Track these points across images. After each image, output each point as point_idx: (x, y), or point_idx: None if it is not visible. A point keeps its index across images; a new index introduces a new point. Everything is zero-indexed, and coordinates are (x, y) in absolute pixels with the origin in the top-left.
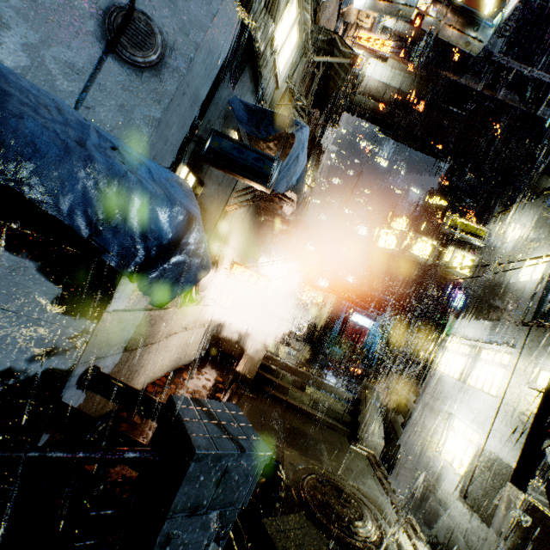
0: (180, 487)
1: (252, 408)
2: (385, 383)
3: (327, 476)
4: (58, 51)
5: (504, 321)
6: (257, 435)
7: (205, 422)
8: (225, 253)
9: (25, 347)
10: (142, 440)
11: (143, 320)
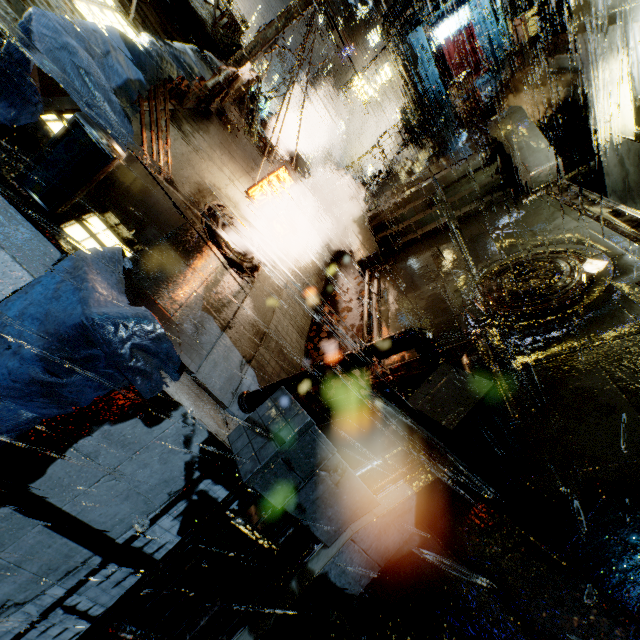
0: (265, 496)
1: (395, 277)
2: (531, 75)
3: (501, 265)
4: None
5: None
6: (297, 410)
7: (253, 441)
8: (227, 198)
9: (175, 451)
10: (330, 386)
11: (232, 337)
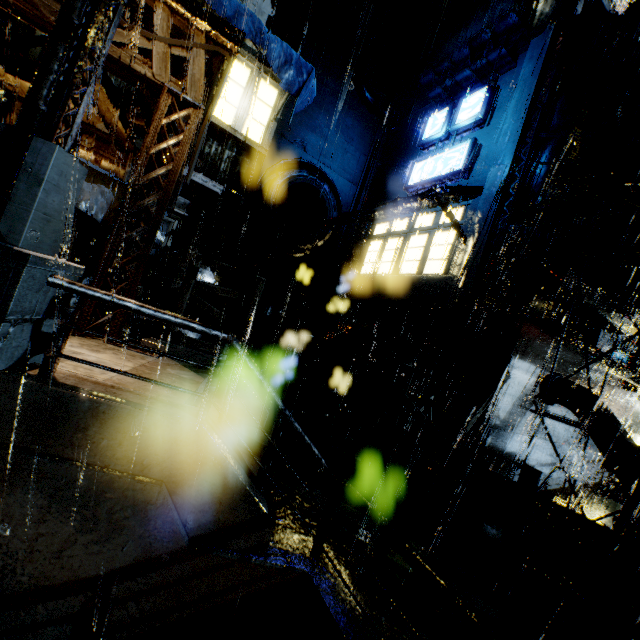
0: None
1: None
2: None
3: None
4: (605, 348)
5: None
6: None
7: None
8: None
9: None
10: None
11: None
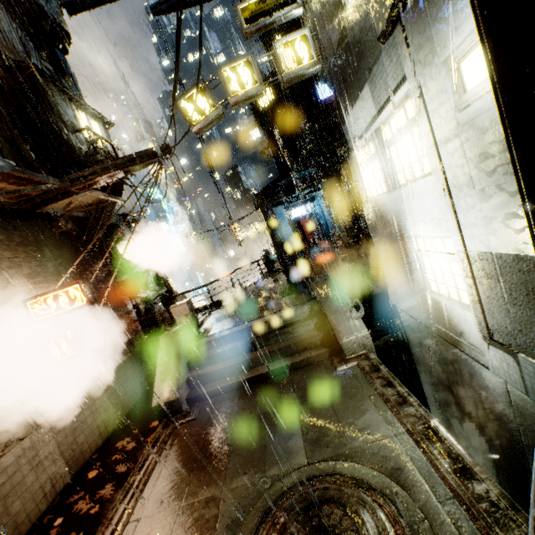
0: None
1: (182, 448)
2: (348, 252)
3: (297, 484)
4: None
5: (375, 64)
6: None
7: None
8: None
9: None
10: None
11: None
